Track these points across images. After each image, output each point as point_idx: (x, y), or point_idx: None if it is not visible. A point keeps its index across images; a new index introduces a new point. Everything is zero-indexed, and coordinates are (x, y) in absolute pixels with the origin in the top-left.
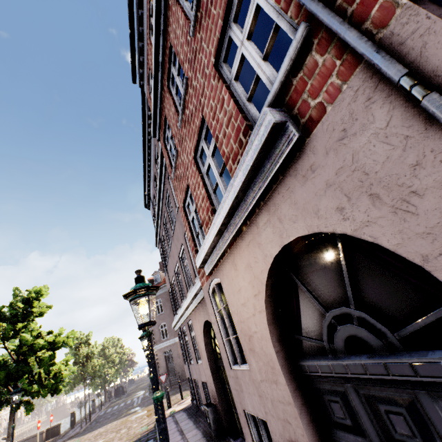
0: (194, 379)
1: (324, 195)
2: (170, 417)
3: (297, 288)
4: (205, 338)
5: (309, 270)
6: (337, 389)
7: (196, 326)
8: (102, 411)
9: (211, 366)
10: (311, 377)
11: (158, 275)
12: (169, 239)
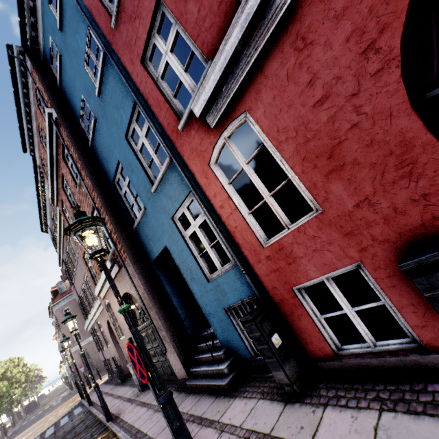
0: (107, 359)
1: (127, 284)
2: (92, 391)
3: (133, 304)
4: (110, 329)
5: (134, 298)
6: (145, 332)
7: (103, 324)
8: (17, 427)
9: (116, 344)
10: (141, 331)
11: (63, 284)
12: (74, 264)
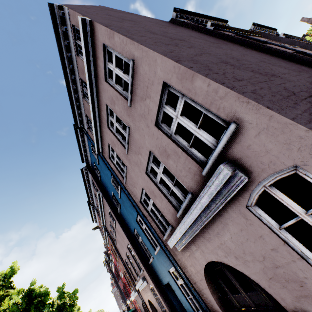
0: None
1: None
2: None
3: None
4: None
5: None
6: None
7: None
8: None
9: None
10: None
11: None
12: None
